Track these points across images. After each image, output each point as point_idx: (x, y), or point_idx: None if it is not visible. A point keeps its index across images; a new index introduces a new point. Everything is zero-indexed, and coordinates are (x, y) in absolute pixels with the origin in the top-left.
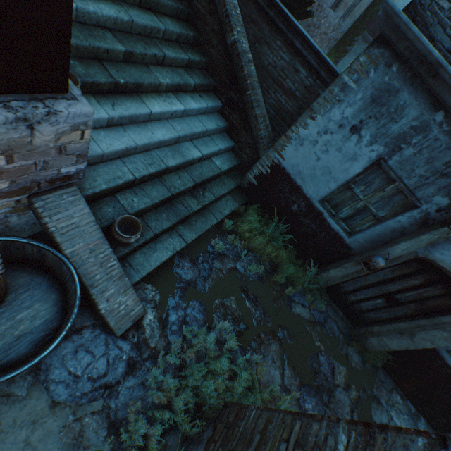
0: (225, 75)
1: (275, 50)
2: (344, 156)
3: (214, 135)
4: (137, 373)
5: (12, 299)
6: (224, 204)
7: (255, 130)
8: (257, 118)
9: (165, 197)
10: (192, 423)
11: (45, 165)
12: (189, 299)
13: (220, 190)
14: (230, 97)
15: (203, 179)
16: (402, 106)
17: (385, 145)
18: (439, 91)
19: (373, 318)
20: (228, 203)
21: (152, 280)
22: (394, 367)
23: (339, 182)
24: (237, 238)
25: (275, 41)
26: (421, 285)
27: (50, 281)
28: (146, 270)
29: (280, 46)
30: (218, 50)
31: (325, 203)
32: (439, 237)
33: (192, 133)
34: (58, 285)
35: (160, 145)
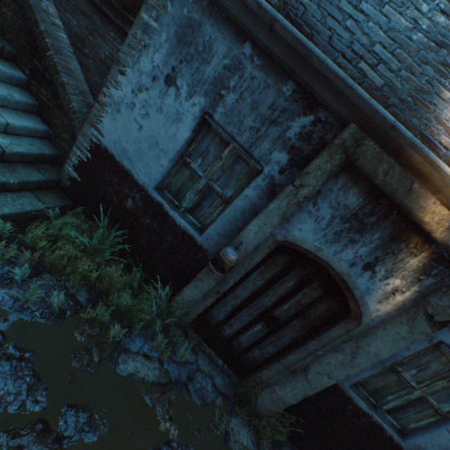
0: (25, 39)
1: (111, 42)
2: (168, 118)
3: (6, 108)
4: None
5: None
6: (8, 200)
7: (66, 103)
8: (65, 85)
9: None
10: None
11: None
12: None
13: None
14: (34, 67)
15: None
16: (209, 42)
17: (205, 95)
18: (236, 13)
19: (260, 357)
20: (21, 200)
21: None
22: (303, 435)
23: (170, 155)
24: (13, 247)
25: (109, 32)
26: (296, 287)
27: None
28: None
29: (115, 37)
30: (13, 9)
31: (164, 191)
32: (288, 202)
33: None
34: None
35: None
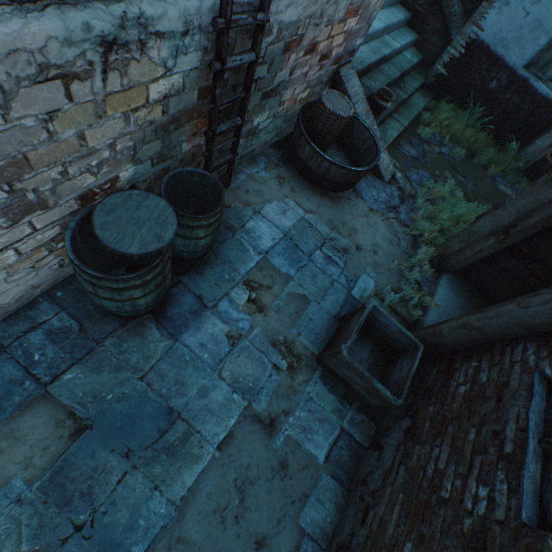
0: None
1: None
2: None
3: (400, 29)
4: (406, 204)
5: (325, 153)
6: (417, 100)
7: (447, 9)
8: None
9: (388, 83)
10: (456, 226)
11: (358, 33)
12: (418, 169)
13: (414, 84)
14: None
15: (404, 70)
16: None
17: None
18: None
19: None
20: (420, 99)
21: (389, 154)
22: None
23: (551, 33)
24: (438, 126)
25: None
26: None
27: (336, 146)
28: (388, 142)
29: None
30: None
31: (530, 67)
32: None
33: (392, 24)
34: (341, 148)
35: (374, 37)
